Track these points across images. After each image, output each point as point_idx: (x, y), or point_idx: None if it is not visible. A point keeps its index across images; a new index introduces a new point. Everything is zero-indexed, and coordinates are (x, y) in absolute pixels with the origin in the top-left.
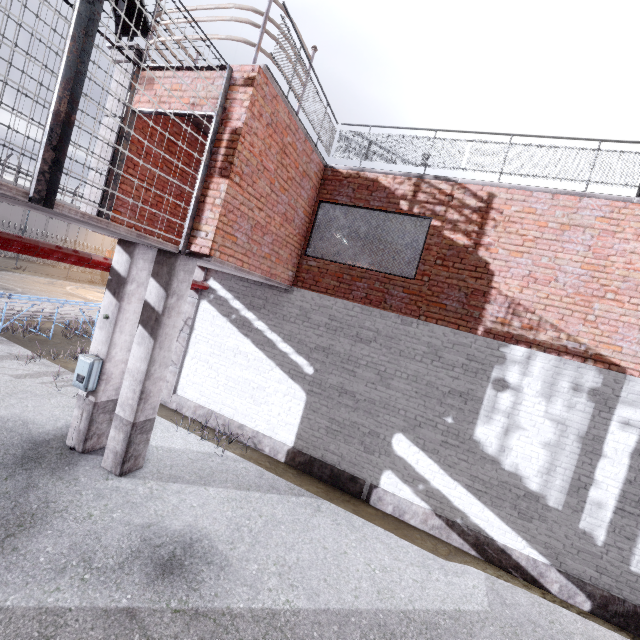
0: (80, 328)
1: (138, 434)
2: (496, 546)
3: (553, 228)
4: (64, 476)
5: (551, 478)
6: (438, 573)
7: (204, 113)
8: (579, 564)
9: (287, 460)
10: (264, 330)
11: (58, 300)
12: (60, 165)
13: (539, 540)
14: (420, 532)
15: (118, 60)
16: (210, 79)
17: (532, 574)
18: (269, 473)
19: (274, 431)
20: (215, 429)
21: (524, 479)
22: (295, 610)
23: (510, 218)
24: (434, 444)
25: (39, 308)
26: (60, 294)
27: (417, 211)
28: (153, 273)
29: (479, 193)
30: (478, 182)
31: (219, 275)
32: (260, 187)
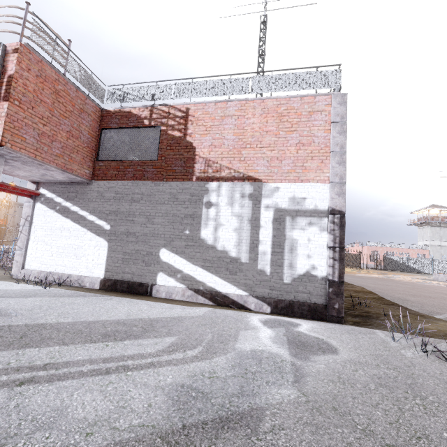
0: None
1: None
2: (221, 294)
3: (218, 119)
4: None
5: (241, 247)
6: (178, 309)
7: None
8: (262, 289)
9: (101, 287)
10: (78, 211)
11: None
12: None
13: (241, 283)
14: (180, 301)
15: None
16: None
17: (241, 303)
18: (83, 292)
19: (91, 272)
20: (53, 283)
21: (228, 252)
22: (60, 322)
23: (198, 118)
24: (182, 248)
25: None
26: None
27: (153, 124)
28: None
29: (182, 109)
30: (180, 103)
31: (46, 185)
32: (40, 111)
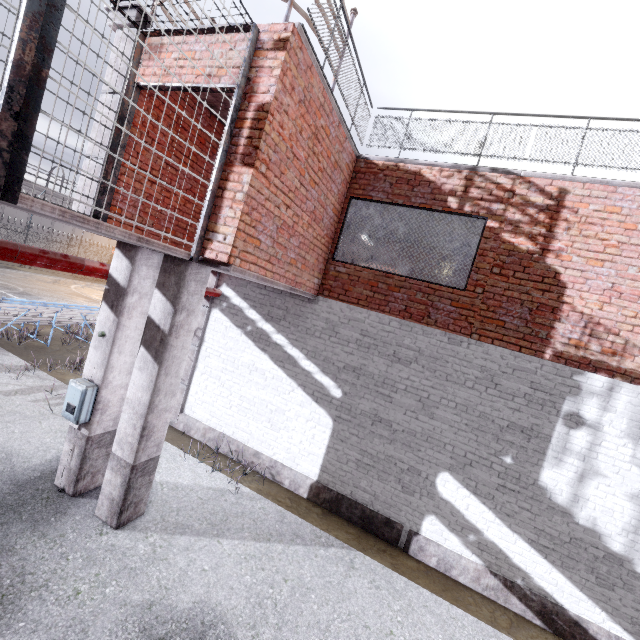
0: (81, 333)
1: (139, 477)
2: (568, 617)
3: None
4: (48, 532)
5: (639, 538)
6: None
7: (222, 86)
8: None
9: (310, 496)
10: (284, 345)
11: (57, 304)
12: (26, 141)
13: (623, 613)
14: (472, 593)
15: (118, 24)
16: (230, 43)
17: None
18: (291, 514)
19: (295, 461)
20: (227, 455)
21: (604, 537)
22: None
23: (587, 219)
24: (488, 487)
25: (37, 312)
26: (64, 294)
27: (469, 209)
28: (158, 283)
29: (547, 188)
30: (546, 175)
31: (233, 281)
32: (288, 179)
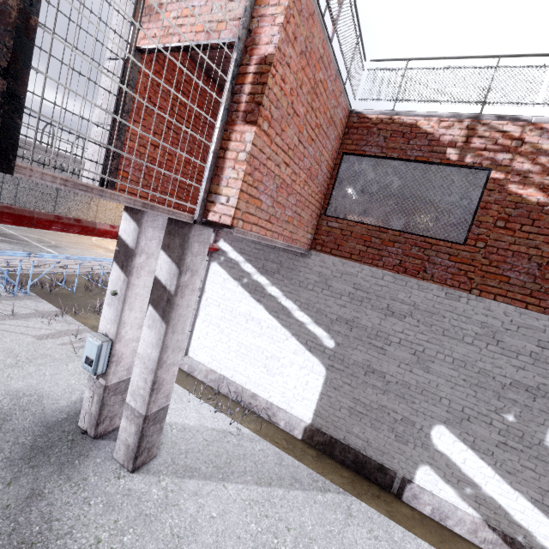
0: (101, 280)
1: (151, 426)
2: None
3: None
4: (73, 475)
5: None
6: None
7: (222, 41)
8: None
9: (304, 437)
10: (278, 296)
11: (79, 257)
12: (18, 102)
13: None
14: (469, 545)
15: None
16: None
17: None
18: (288, 457)
19: (289, 404)
20: (227, 395)
21: None
22: None
23: None
24: (488, 444)
25: (63, 264)
26: (86, 245)
27: (470, 161)
28: (163, 245)
29: None
30: None
31: (229, 236)
32: (288, 136)
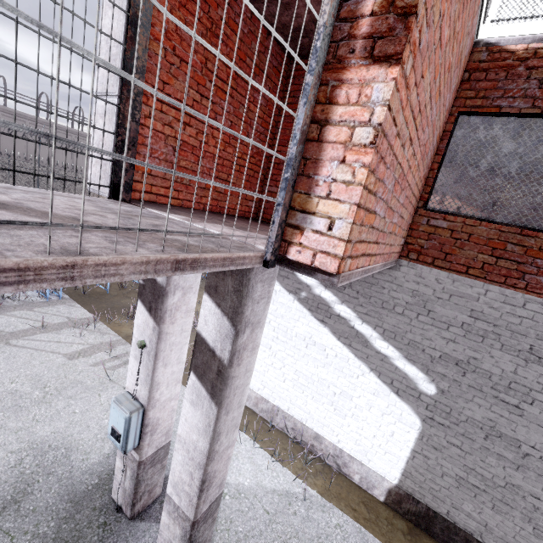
0: None
1: (201, 526)
2: None
3: None
4: None
5: None
6: None
7: None
8: None
9: (388, 501)
10: (350, 318)
11: None
12: None
13: None
14: None
15: None
16: None
17: None
18: (373, 536)
19: (366, 456)
20: (282, 431)
21: None
22: None
23: None
24: None
25: None
26: None
27: None
28: (208, 286)
29: None
30: None
31: None
32: (422, 88)
